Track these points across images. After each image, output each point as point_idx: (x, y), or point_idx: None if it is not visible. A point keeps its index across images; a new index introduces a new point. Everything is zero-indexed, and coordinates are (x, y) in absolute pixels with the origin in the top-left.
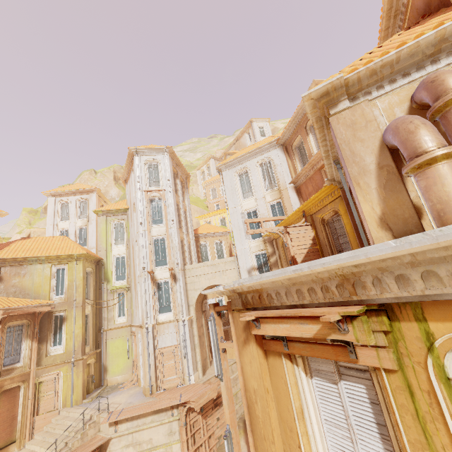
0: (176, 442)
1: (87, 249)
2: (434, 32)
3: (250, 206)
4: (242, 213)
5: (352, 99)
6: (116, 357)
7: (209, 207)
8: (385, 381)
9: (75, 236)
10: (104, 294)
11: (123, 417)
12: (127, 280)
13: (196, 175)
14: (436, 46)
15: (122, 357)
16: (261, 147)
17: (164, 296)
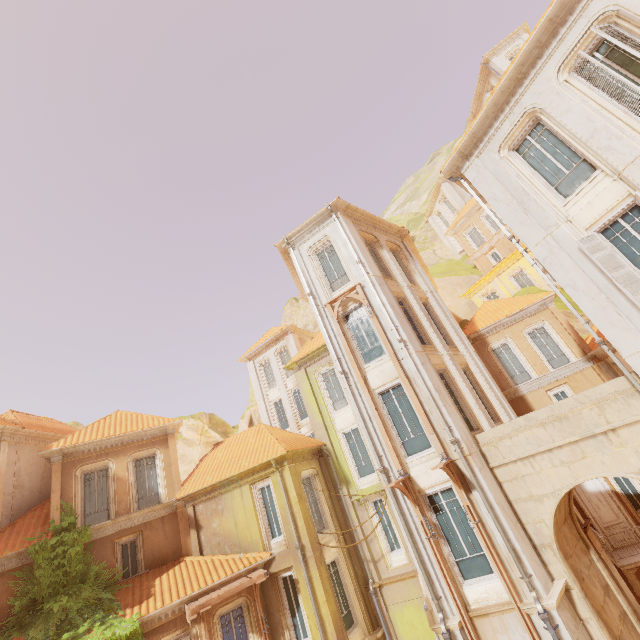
0: None
1: (295, 436)
2: None
3: (603, 205)
4: (584, 240)
5: None
6: None
7: (478, 266)
8: None
9: (290, 405)
10: (349, 509)
11: None
12: (377, 474)
13: (430, 226)
14: None
15: None
16: (551, 18)
17: (456, 531)
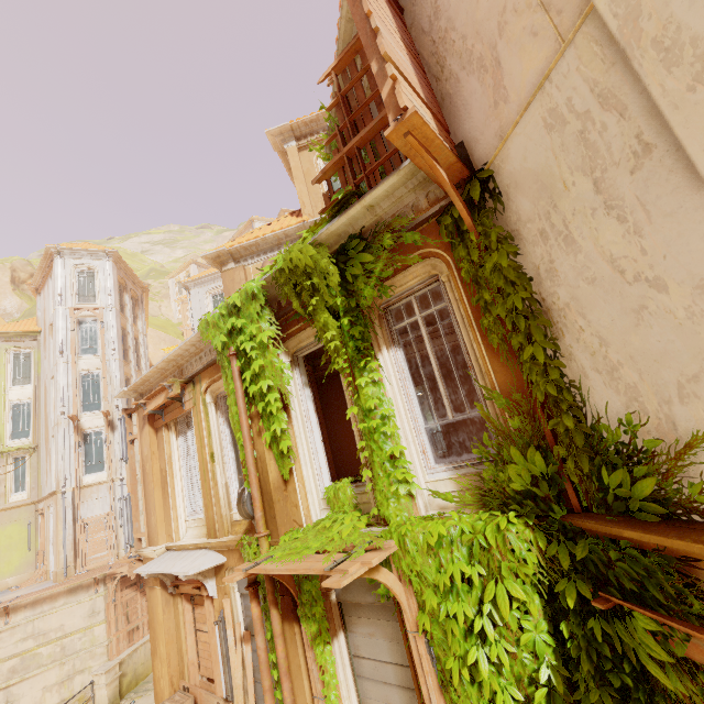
0: (100, 623)
1: None
2: (272, 234)
3: None
4: None
5: (238, 262)
6: (8, 551)
7: (185, 335)
8: (192, 414)
9: None
10: None
11: (20, 599)
12: (33, 438)
13: (168, 286)
14: (278, 241)
15: (18, 550)
16: None
17: (94, 451)
